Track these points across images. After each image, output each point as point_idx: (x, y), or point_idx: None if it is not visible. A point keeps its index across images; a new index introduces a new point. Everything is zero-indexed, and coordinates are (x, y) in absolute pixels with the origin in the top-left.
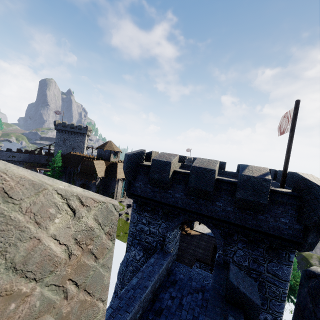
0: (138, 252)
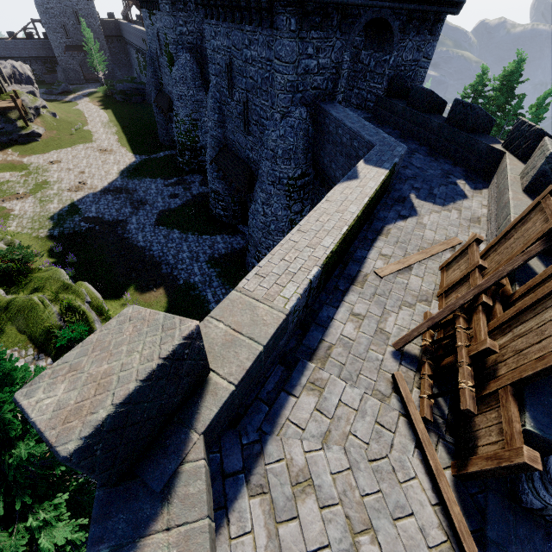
0: (187, 55)
